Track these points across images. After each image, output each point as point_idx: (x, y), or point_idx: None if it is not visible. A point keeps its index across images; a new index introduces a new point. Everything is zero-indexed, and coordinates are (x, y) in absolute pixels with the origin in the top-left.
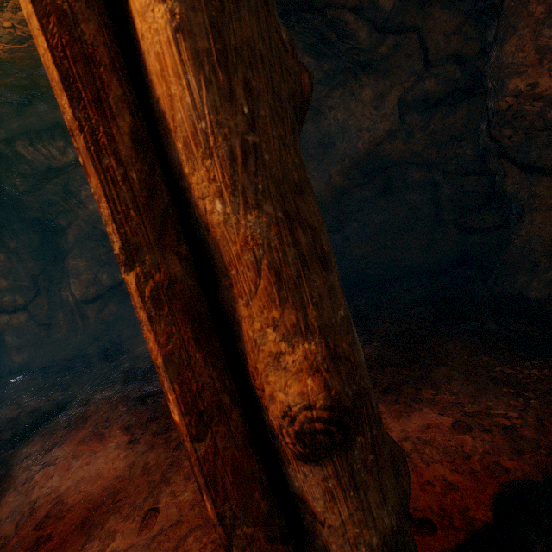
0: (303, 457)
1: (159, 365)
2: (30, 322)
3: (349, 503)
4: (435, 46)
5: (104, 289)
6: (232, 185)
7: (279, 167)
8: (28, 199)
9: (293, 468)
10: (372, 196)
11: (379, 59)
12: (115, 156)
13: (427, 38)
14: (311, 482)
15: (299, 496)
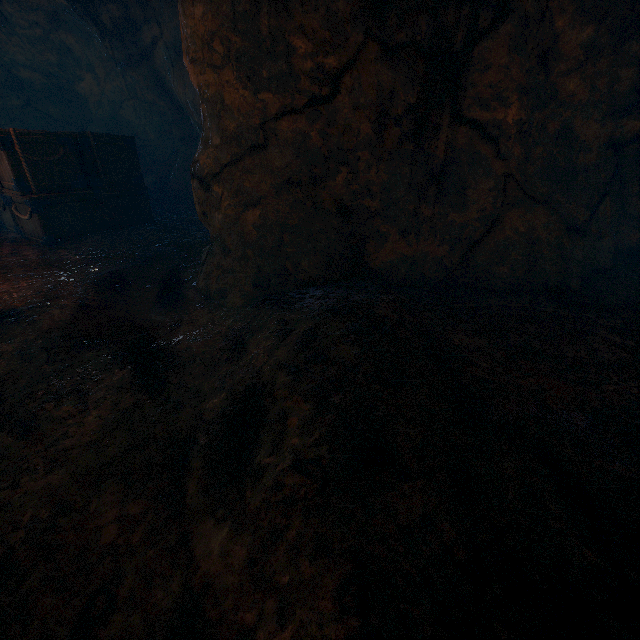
0: None
1: None
2: None
3: None
4: None
5: None
6: None
7: None
8: None
9: None
10: None
11: None
12: None
13: None
14: None
15: None
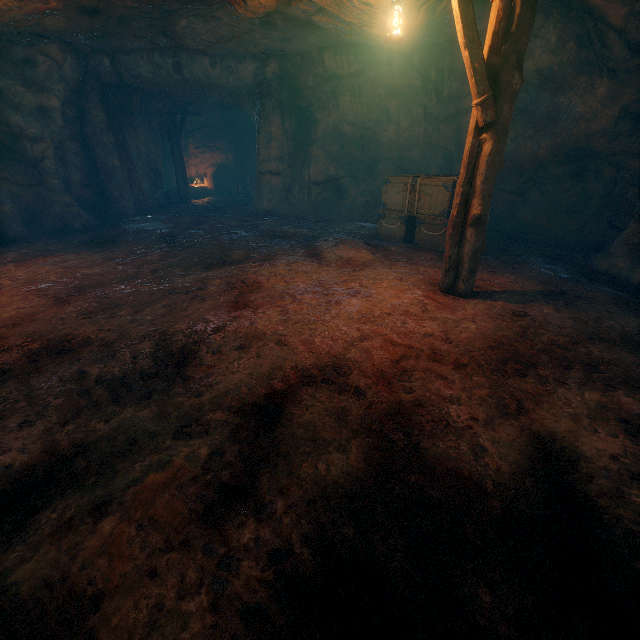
0: (471, 225)
1: (457, 204)
2: (281, 185)
3: (474, 236)
4: None
5: (328, 179)
6: (483, 181)
7: (490, 180)
8: (307, 93)
9: (467, 229)
10: (563, 175)
11: (622, 70)
12: (468, 171)
13: None
14: (469, 232)
15: (465, 235)
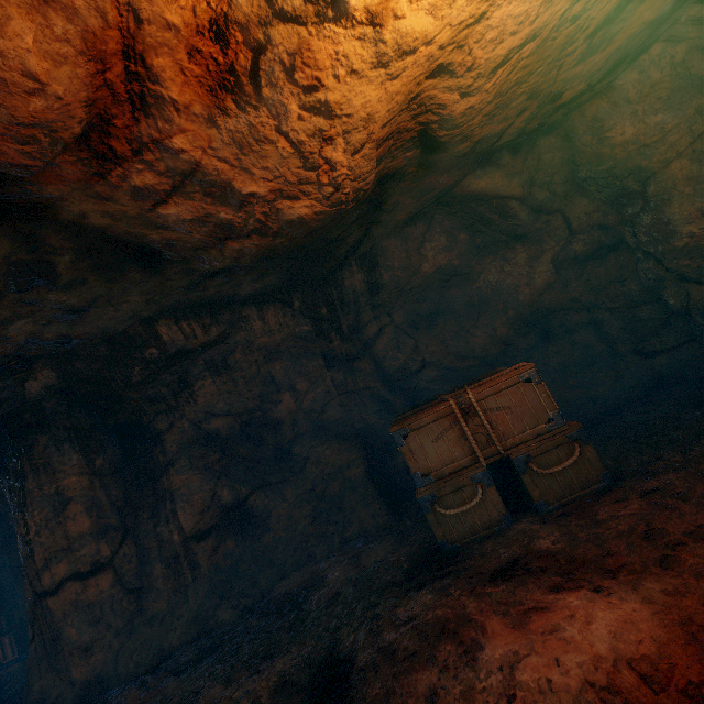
0: None
1: None
2: (116, 587)
3: None
4: (577, 221)
5: (221, 513)
6: None
7: None
8: (131, 395)
9: None
10: (535, 343)
11: (533, 232)
12: None
13: (569, 216)
14: None
15: None
